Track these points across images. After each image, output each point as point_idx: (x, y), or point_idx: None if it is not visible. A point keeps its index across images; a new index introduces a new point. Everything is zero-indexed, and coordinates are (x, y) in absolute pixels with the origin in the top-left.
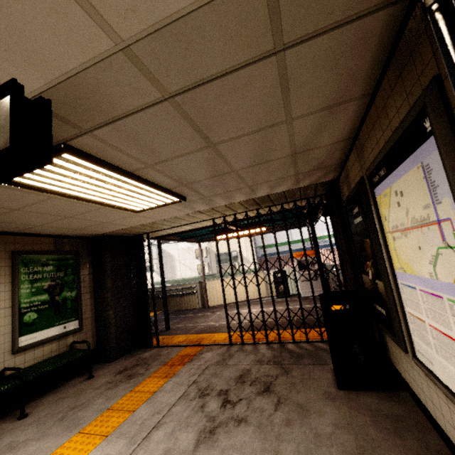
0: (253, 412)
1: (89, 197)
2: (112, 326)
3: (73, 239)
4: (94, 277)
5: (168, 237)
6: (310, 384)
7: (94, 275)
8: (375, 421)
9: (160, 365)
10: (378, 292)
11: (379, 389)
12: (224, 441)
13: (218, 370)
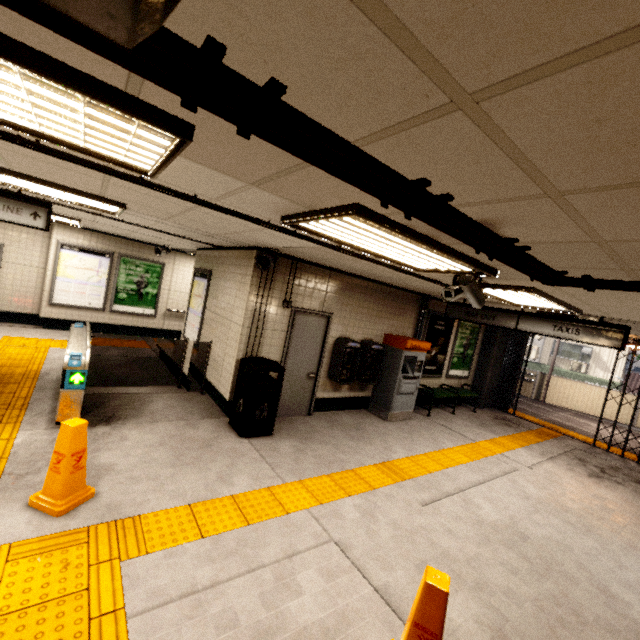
0: (628, 485)
1: None
2: (486, 385)
3: None
4: (482, 344)
5: None
6: None
7: (484, 343)
8: None
9: (527, 429)
10: None
11: None
12: (609, 484)
13: (588, 455)
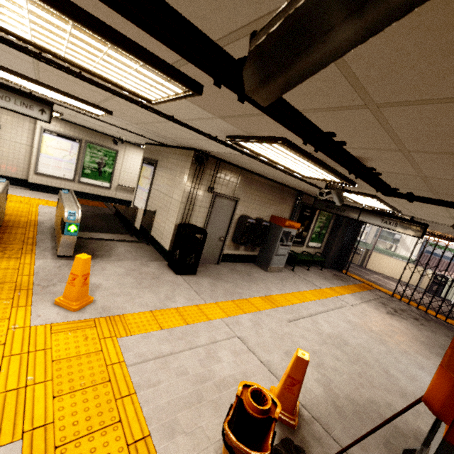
0: (409, 320)
1: None
2: (331, 254)
3: None
4: (332, 227)
5: None
6: (439, 330)
7: (333, 226)
8: None
9: (353, 283)
10: None
11: None
12: (398, 318)
13: (388, 302)
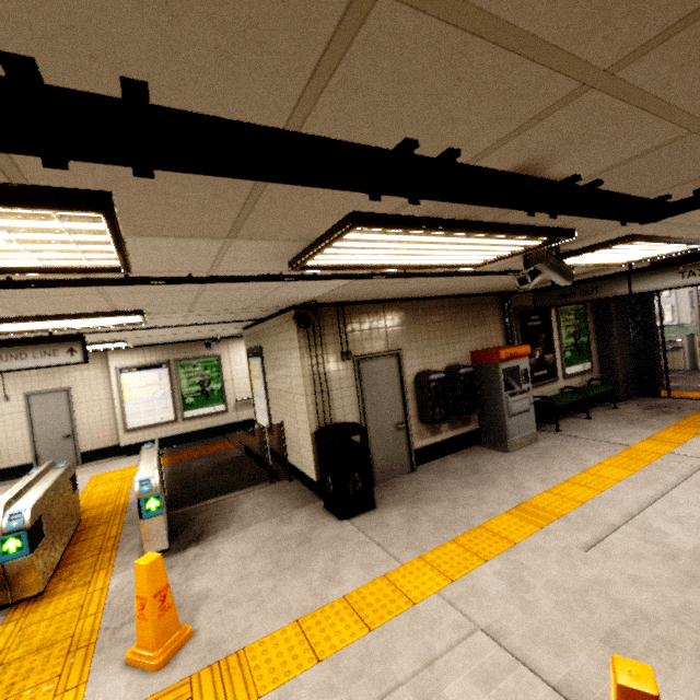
0: None
1: None
2: (619, 372)
3: None
4: (596, 325)
5: None
6: None
7: (597, 323)
8: None
9: (694, 410)
10: None
11: None
12: None
13: None
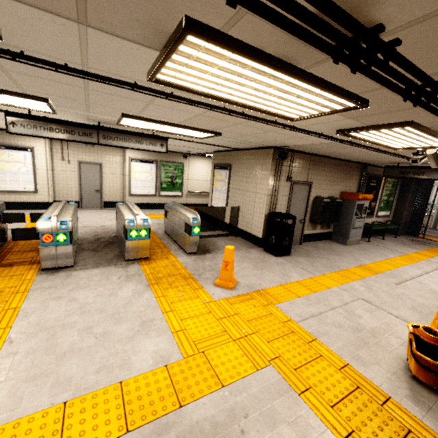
0: None
1: None
2: (403, 220)
3: None
4: (399, 193)
5: None
6: None
7: (400, 192)
8: None
9: (436, 246)
10: None
11: None
12: None
13: None
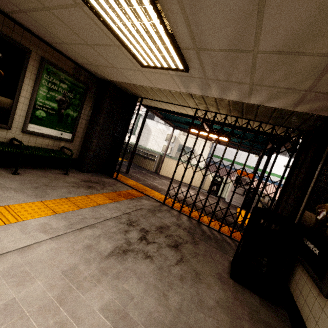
0: (159, 256)
1: (108, 21)
2: (92, 150)
3: (88, 73)
4: (93, 111)
5: (155, 110)
6: (209, 261)
7: (94, 109)
8: (252, 319)
9: (111, 190)
10: (323, 233)
11: (264, 297)
12: (130, 263)
13: (147, 215)
